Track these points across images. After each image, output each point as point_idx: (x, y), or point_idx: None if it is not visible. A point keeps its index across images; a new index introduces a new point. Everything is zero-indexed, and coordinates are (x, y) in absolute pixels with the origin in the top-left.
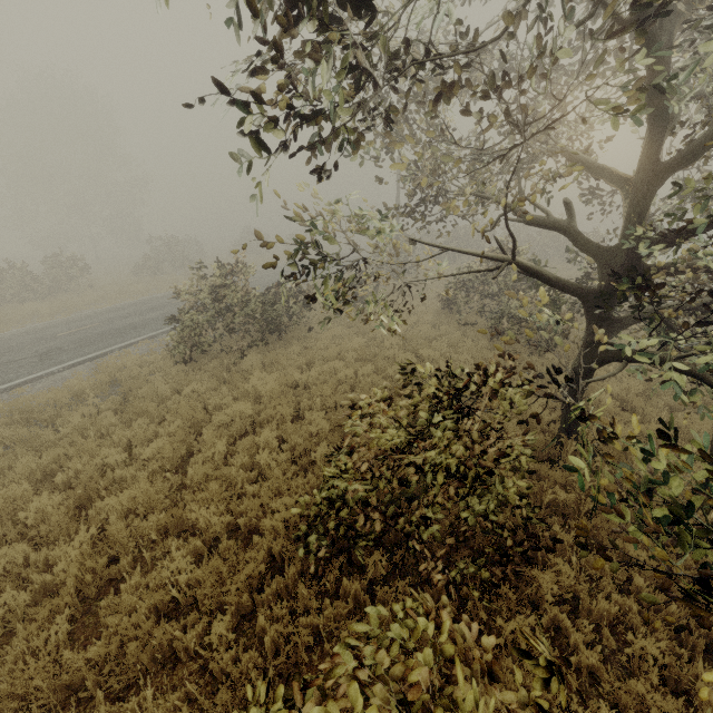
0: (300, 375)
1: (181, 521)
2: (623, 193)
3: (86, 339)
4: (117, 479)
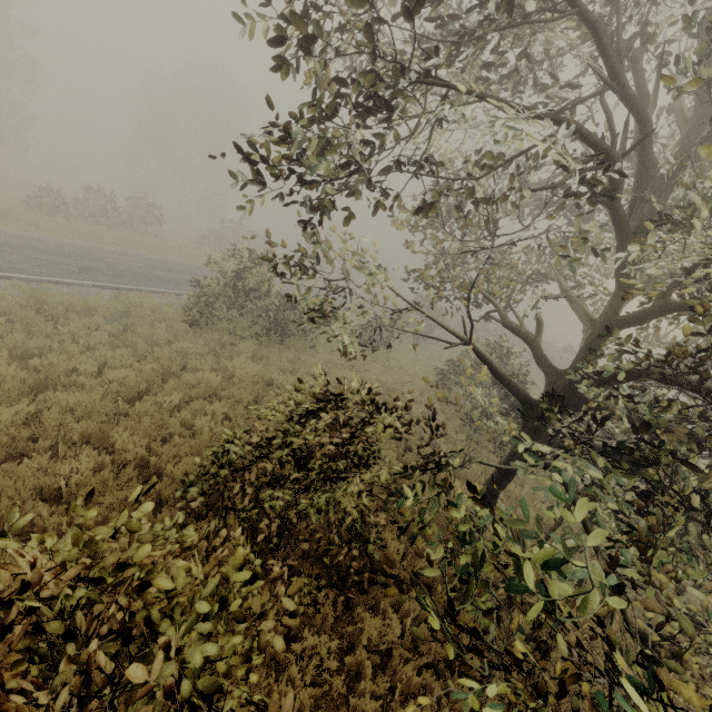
0: (278, 376)
1: (105, 438)
2: (585, 329)
3: (125, 272)
4: (78, 384)
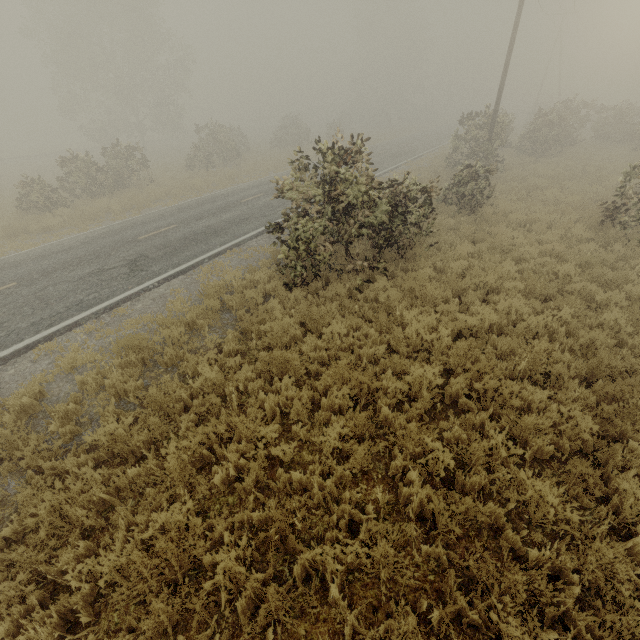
0: (468, 318)
1: (446, 613)
2: None
3: (169, 245)
4: (294, 484)
